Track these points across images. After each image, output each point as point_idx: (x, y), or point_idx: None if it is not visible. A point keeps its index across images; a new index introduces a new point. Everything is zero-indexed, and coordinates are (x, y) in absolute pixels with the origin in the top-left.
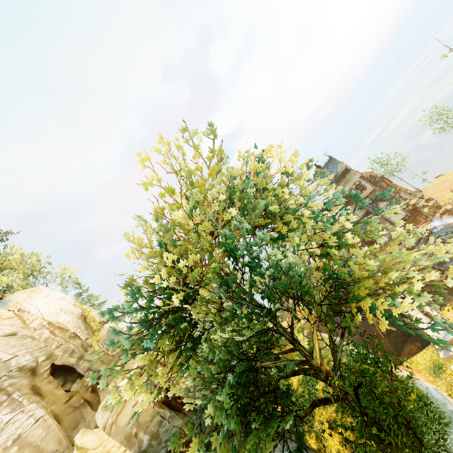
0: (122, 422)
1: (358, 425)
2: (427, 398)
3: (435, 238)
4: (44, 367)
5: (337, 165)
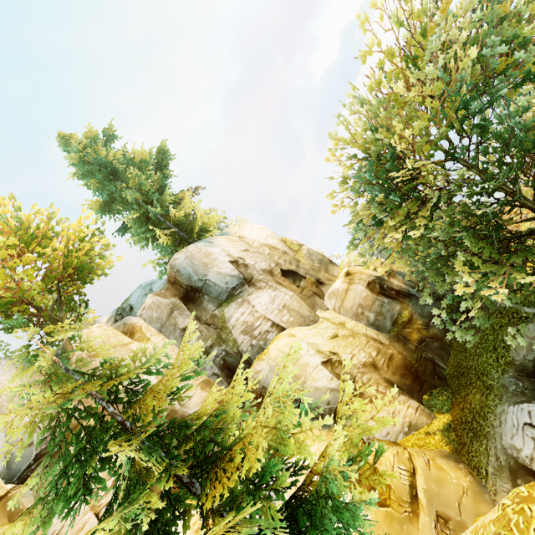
0: (348, 306)
1: None
2: None
3: None
4: (276, 270)
5: None
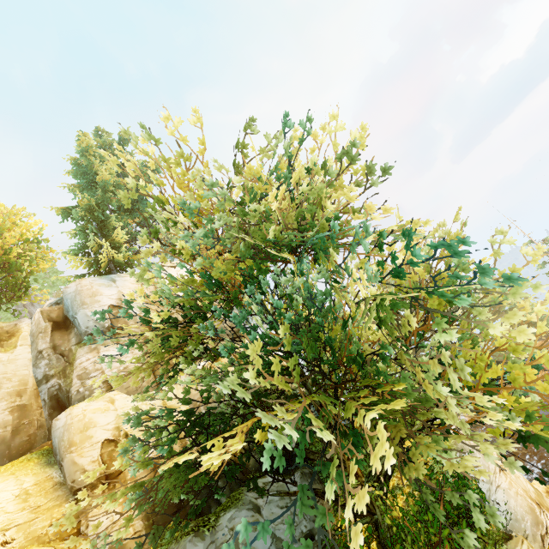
0: (194, 392)
1: None
2: None
3: None
4: None
5: None
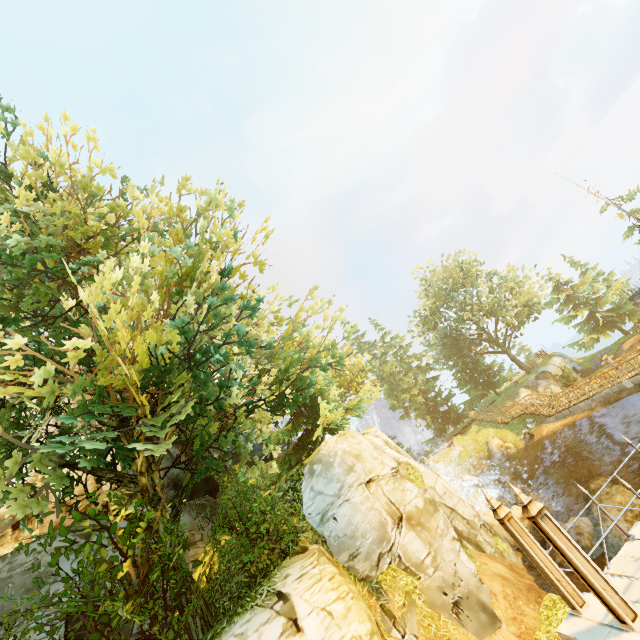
0: None
1: None
2: None
3: None
4: None
5: None
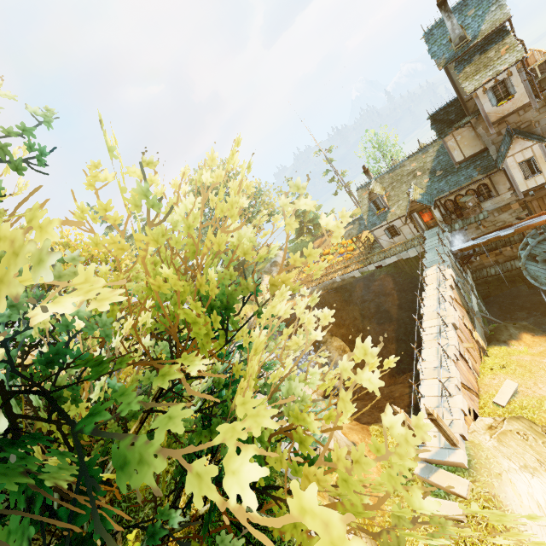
0: None
1: None
2: None
3: None
4: None
5: (489, 10)
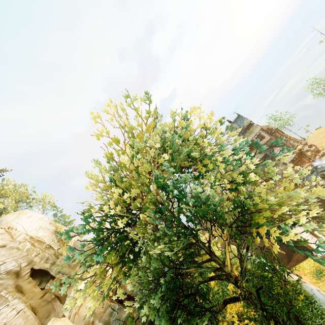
0: (83, 313)
1: (259, 318)
2: (312, 297)
3: (316, 174)
4: (25, 270)
5: (244, 120)
